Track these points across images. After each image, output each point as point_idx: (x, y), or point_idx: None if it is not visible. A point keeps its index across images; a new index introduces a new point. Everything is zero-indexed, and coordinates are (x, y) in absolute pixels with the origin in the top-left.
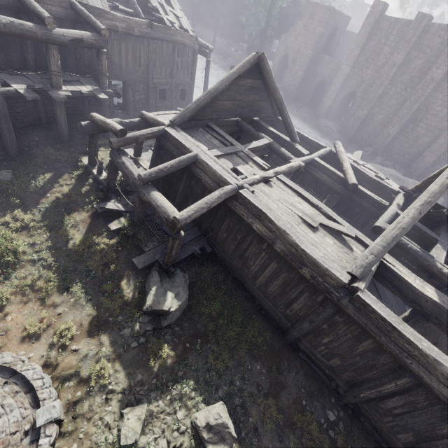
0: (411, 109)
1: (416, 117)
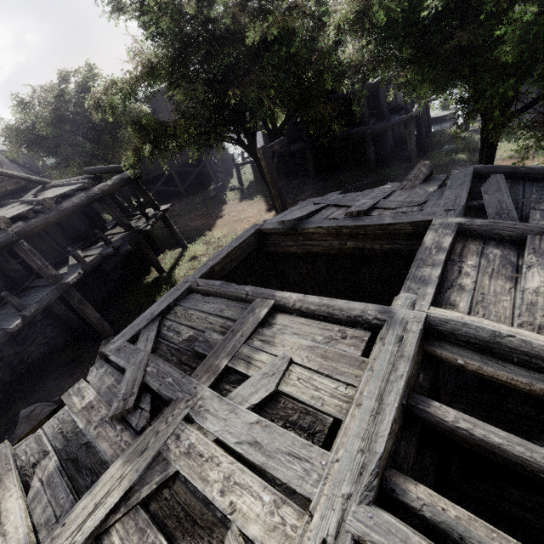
0: None
1: None
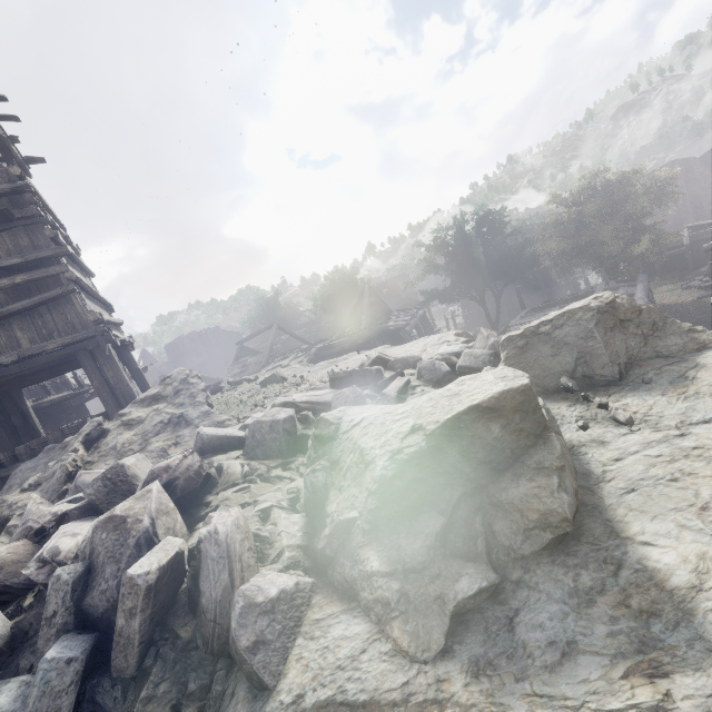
0: (686, 206)
1: (695, 206)
